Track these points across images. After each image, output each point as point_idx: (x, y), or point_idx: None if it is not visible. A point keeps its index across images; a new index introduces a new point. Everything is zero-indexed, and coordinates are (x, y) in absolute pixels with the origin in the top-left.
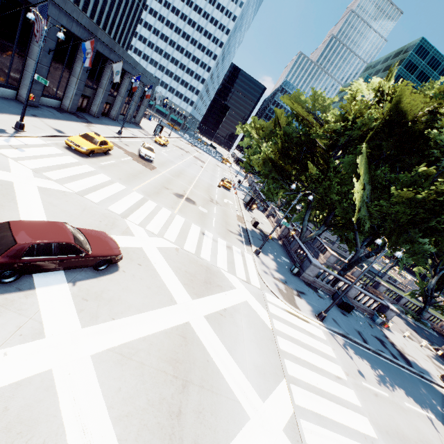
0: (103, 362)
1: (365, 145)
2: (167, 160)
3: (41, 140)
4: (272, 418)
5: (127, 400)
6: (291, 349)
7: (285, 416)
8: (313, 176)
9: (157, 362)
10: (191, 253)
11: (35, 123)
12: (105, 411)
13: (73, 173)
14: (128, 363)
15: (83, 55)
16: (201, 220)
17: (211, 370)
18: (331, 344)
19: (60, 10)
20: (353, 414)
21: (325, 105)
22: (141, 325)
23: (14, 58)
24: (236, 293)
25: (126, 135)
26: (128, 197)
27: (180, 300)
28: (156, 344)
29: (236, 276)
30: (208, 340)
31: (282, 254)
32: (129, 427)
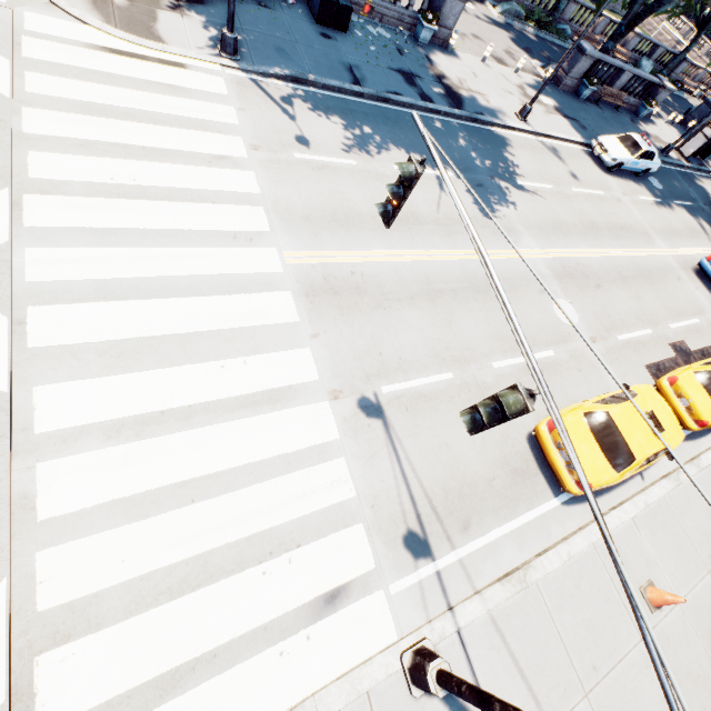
0: None
1: None
2: None
3: None
4: None
5: None
6: (73, 129)
7: None
8: None
9: None
10: None
11: None
12: None
13: None
14: None
15: None
16: None
17: None
18: (242, 101)
19: None
20: (224, 210)
21: None
22: None
23: None
24: None
25: None
26: None
27: None
28: None
29: None
30: None
31: None
32: None
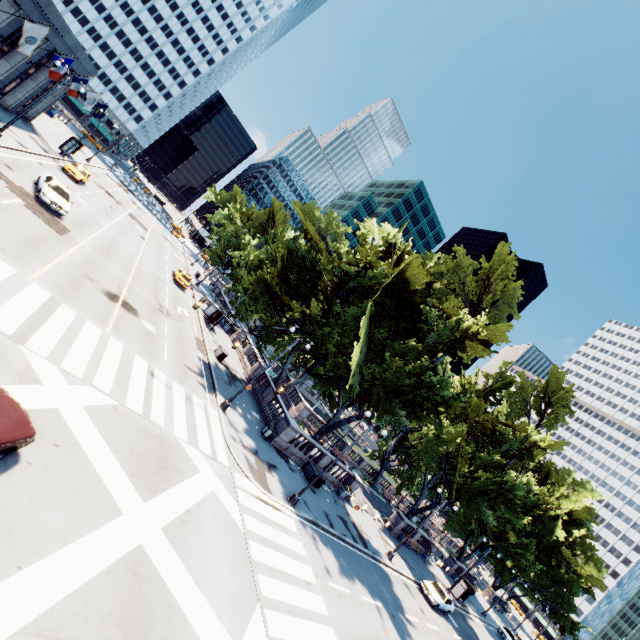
0: None
1: (372, 302)
2: (87, 216)
3: None
4: None
5: None
6: (265, 556)
7: None
8: (313, 318)
9: (100, 631)
10: (137, 414)
11: None
12: None
13: None
14: None
15: None
16: (148, 349)
17: (175, 619)
18: (302, 537)
19: None
20: (322, 628)
21: (338, 232)
22: (70, 567)
23: None
24: (201, 480)
25: (7, 143)
26: (24, 295)
27: (127, 507)
28: (96, 598)
29: (199, 450)
30: (169, 569)
31: (252, 407)
32: None
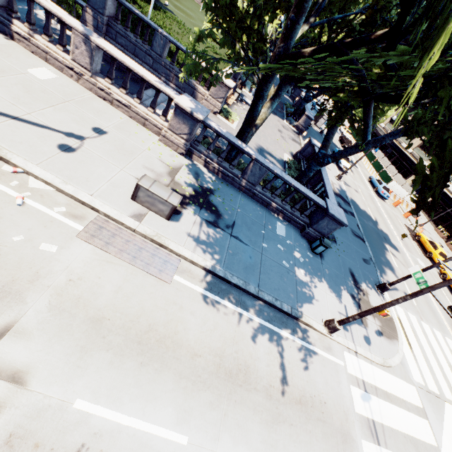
0: None
1: None
2: None
3: None
4: None
5: None
6: None
7: None
8: None
9: None
10: None
11: None
12: None
13: None
14: None
15: None
16: None
17: None
18: (401, 305)
19: None
20: None
21: None
22: None
23: None
24: None
25: None
26: None
27: None
28: None
29: (438, 449)
30: None
31: (267, 222)
32: None
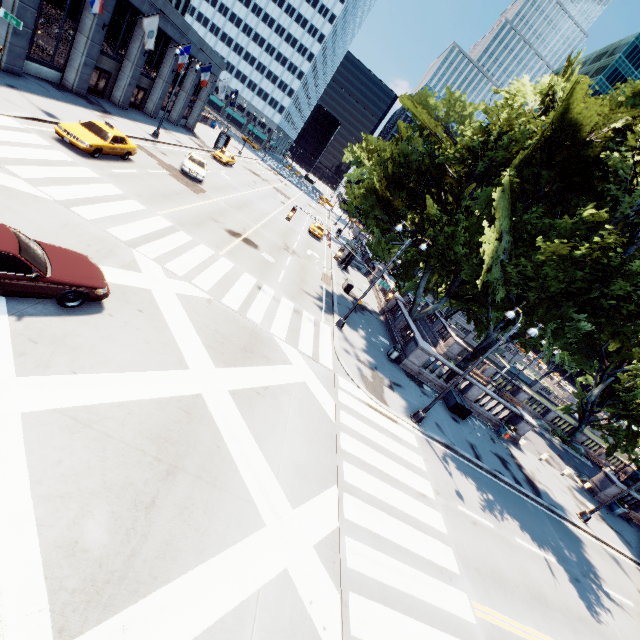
0: (40, 424)
1: (511, 171)
2: (227, 185)
3: (16, 122)
4: (301, 530)
5: (69, 478)
6: (359, 451)
7: (323, 530)
8: (433, 218)
9: (134, 437)
10: (231, 309)
11: (9, 96)
12: (25, 486)
13: (60, 174)
14: (84, 431)
15: None
16: (261, 271)
17: (220, 458)
18: (425, 454)
19: None
20: (431, 541)
21: (467, 112)
22: (120, 387)
23: None
24: (291, 370)
25: (166, 140)
26: (146, 221)
27: (195, 366)
28: (138, 414)
29: (297, 349)
30: (227, 421)
31: (381, 333)
32: (62, 510)
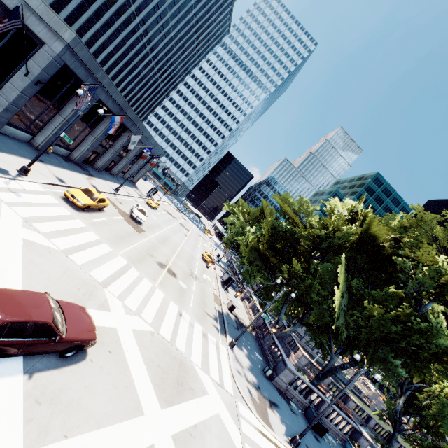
0: None
1: (344, 256)
2: (155, 224)
3: (41, 187)
4: None
5: None
6: None
7: None
8: (295, 273)
9: None
10: (166, 340)
11: (40, 168)
12: None
13: (64, 227)
14: None
15: (108, 122)
16: (180, 298)
17: None
18: None
19: (104, 89)
20: None
21: (309, 210)
22: (98, 447)
23: (45, 112)
24: (209, 401)
25: (122, 193)
26: (113, 261)
27: (148, 409)
28: None
29: (209, 375)
30: None
31: (256, 349)
32: None
